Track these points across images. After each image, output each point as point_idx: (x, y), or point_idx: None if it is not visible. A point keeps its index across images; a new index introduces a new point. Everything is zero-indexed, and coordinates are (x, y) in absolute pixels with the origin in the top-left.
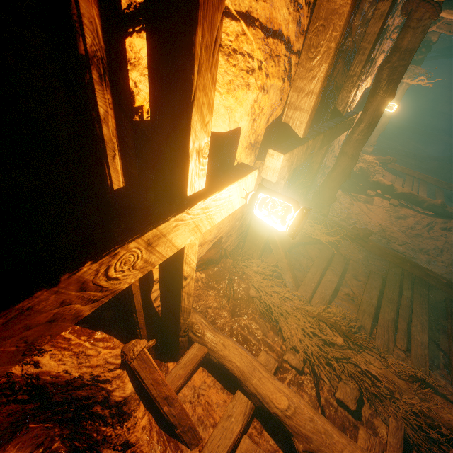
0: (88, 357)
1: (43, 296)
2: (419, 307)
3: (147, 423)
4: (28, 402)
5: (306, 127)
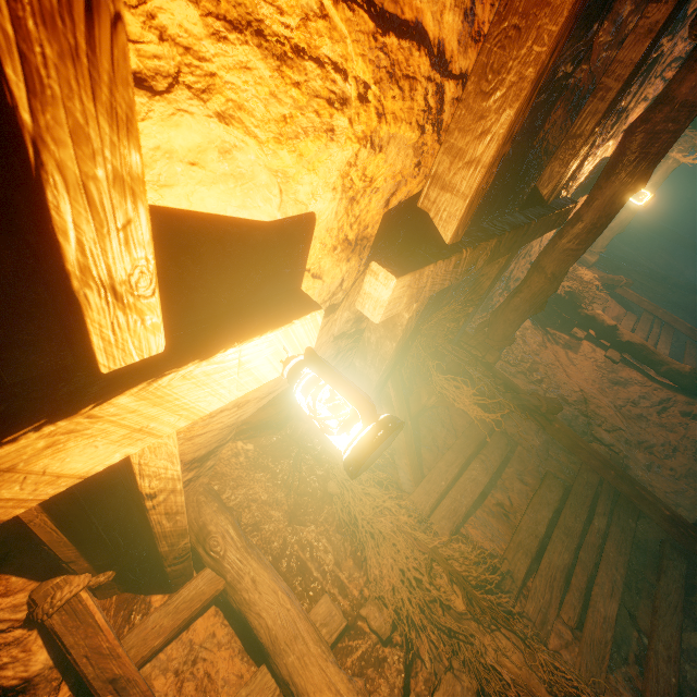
0: None
1: None
2: (615, 551)
3: None
4: None
5: (458, 225)
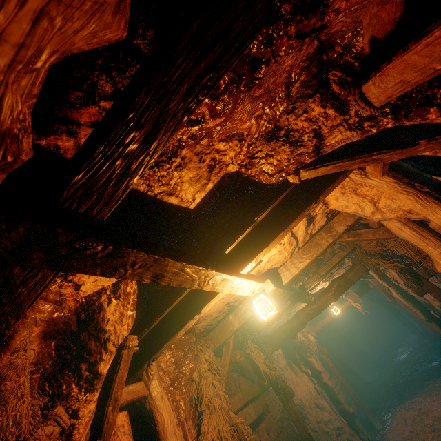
0: (120, 322)
1: (204, 270)
2: None
3: (92, 410)
4: (78, 323)
5: (288, 281)
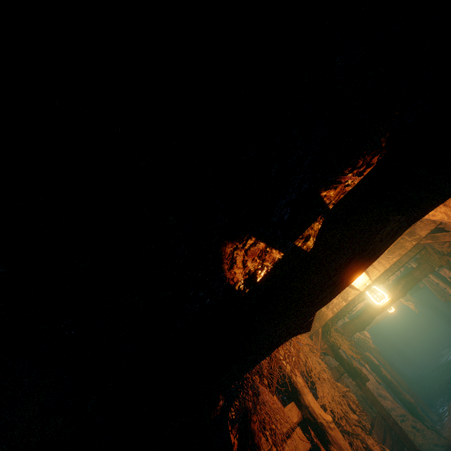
0: None
1: None
2: None
3: None
4: None
5: (376, 277)
